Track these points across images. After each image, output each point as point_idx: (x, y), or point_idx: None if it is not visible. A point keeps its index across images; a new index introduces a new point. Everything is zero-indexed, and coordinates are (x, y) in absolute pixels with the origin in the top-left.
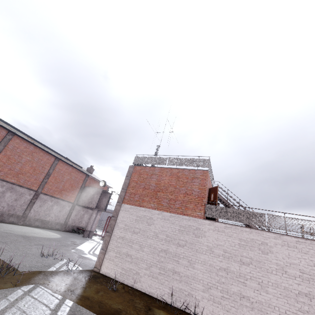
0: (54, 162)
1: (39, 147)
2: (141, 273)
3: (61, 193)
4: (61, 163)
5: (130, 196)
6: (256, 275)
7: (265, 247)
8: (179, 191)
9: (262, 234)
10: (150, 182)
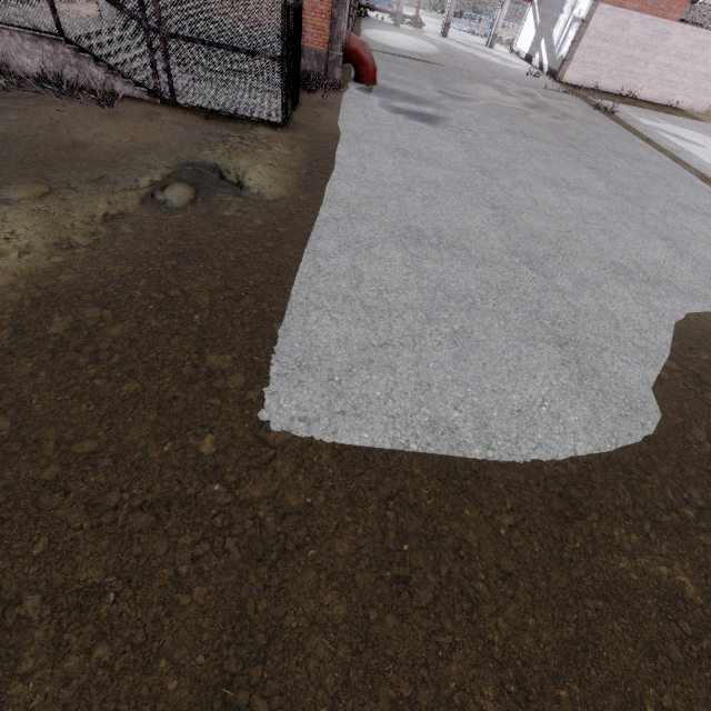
0: None
1: None
2: (602, 77)
3: None
4: None
5: None
6: (687, 67)
7: (707, 46)
8: None
9: None
10: None
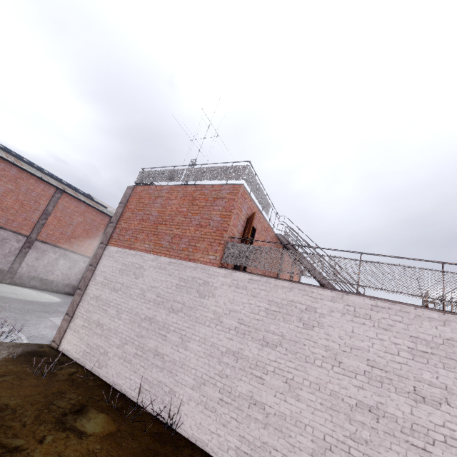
0: (54, 195)
1: (26, 171)
2: (110, 353)
3: (70, 242)
4: (66, 197)
5: (120, 233)
6: (285, 366)
7: (310, 316)
8: (190, 221)
9: (311, 291)
10: (152, 209)
